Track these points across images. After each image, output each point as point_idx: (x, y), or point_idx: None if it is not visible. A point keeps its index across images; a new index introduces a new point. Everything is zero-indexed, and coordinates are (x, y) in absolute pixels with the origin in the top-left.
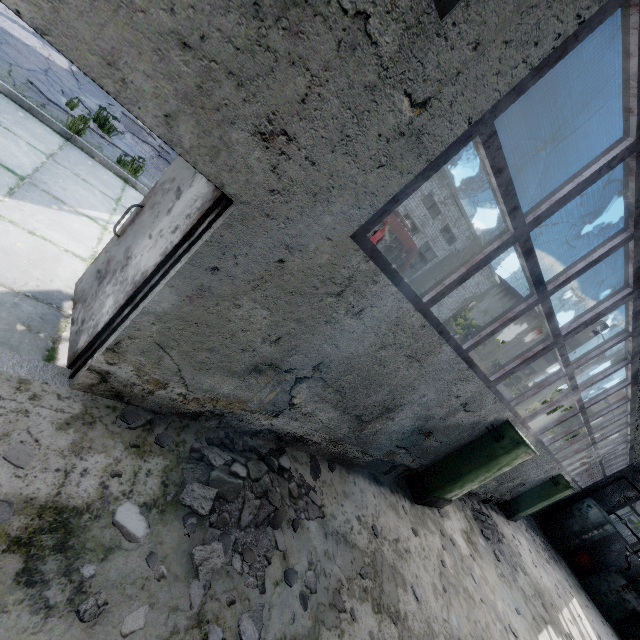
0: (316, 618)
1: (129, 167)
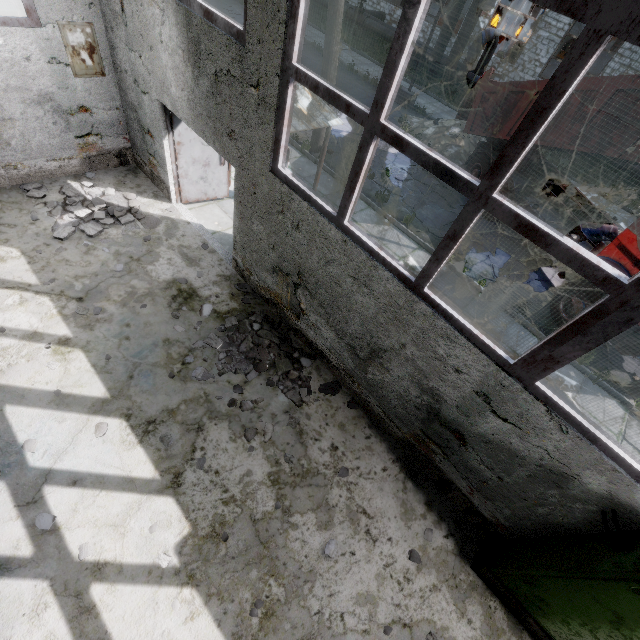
0: (229, 415)
1: (378, 198)
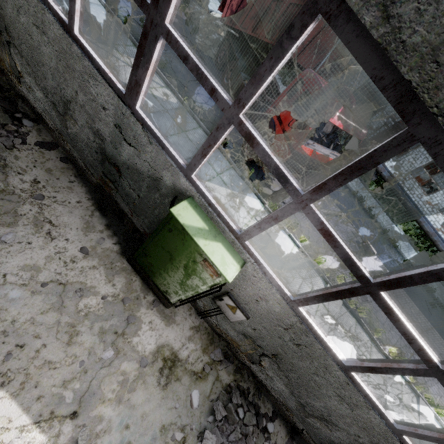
0: None
1: None
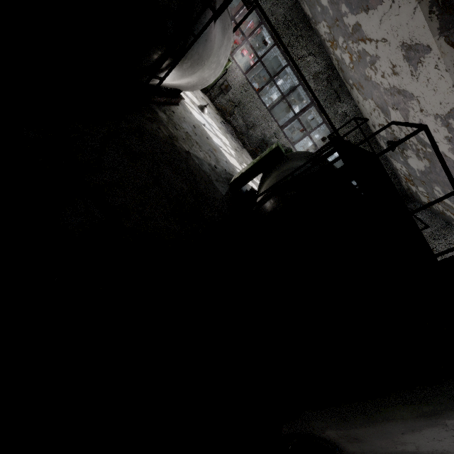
0: None
1: None
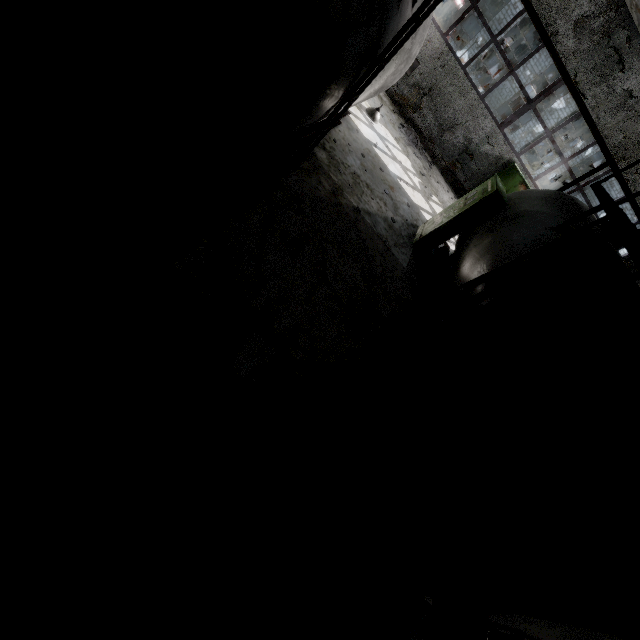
0: None
1: None
